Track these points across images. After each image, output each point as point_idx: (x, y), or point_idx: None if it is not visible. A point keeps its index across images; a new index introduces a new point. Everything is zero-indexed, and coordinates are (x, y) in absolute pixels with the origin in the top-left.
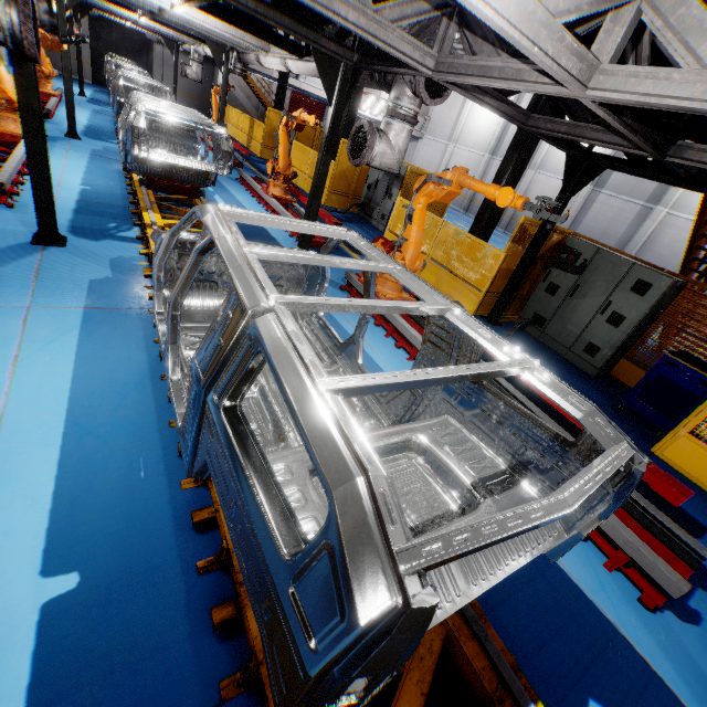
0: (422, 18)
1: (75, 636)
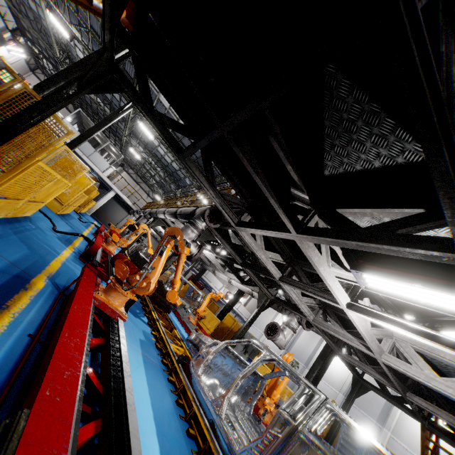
0: (313, 304)
1: None
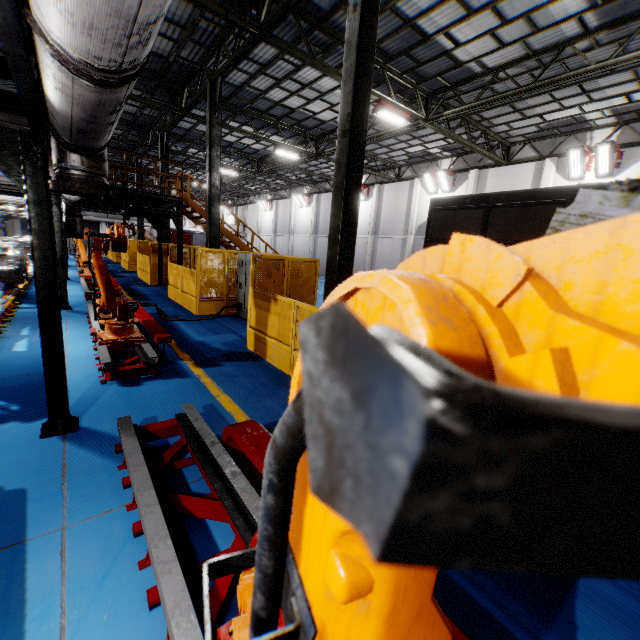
0: None
1: None
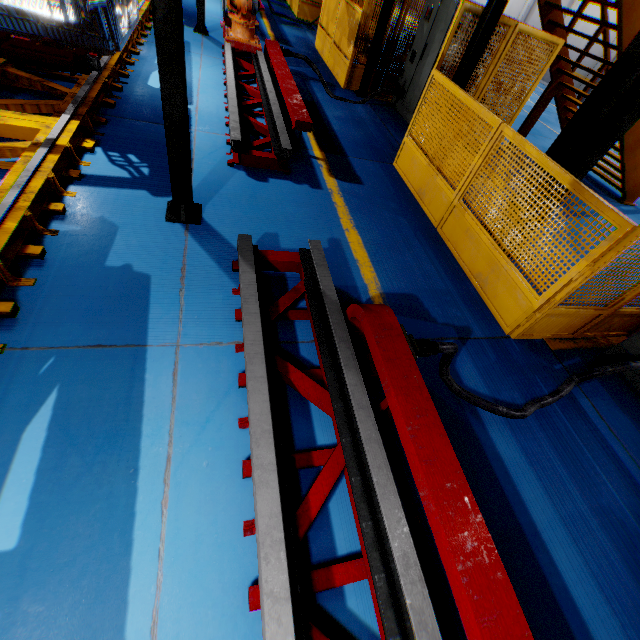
0: None
1: None
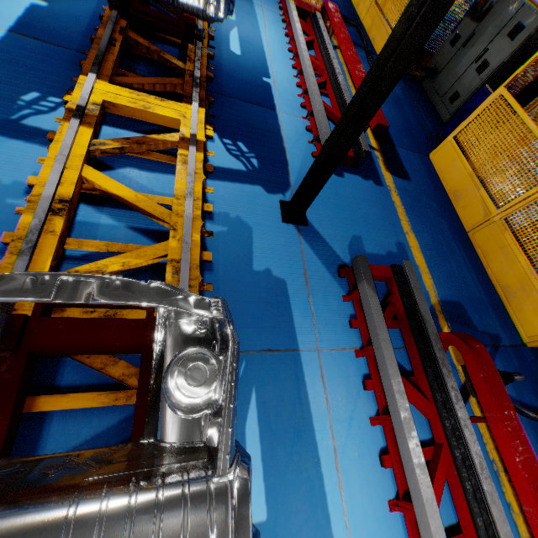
0: None
1: (41, 16)
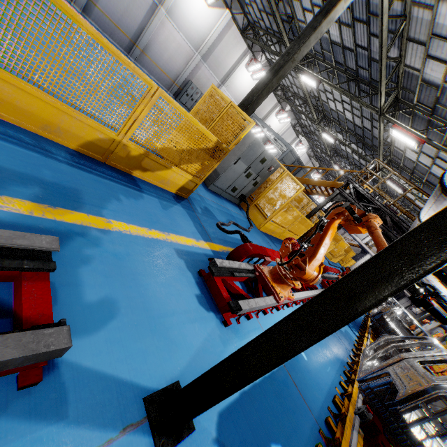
0: None
1: None
